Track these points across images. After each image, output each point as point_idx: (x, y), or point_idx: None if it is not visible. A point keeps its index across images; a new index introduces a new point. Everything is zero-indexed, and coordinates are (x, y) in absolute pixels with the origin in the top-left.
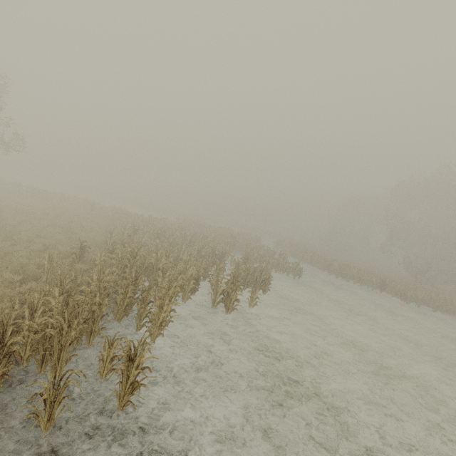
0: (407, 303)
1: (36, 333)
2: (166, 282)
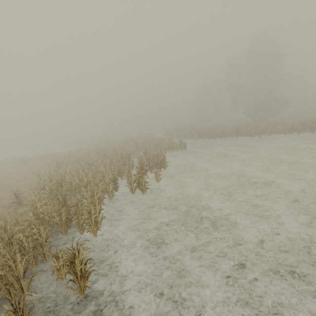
0: (253, 137)
1: None
2: (89, 193)
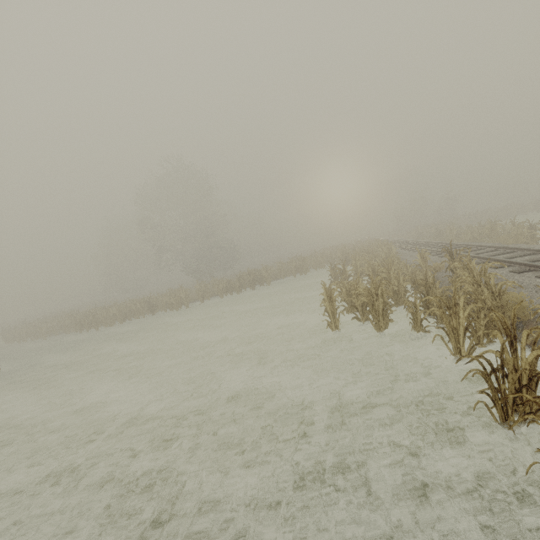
0: (177, 310)
1: None
2: None
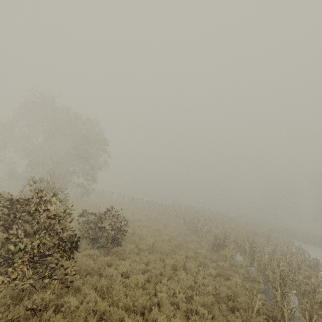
0: None
1: (321, 302)
2: (294, 263)
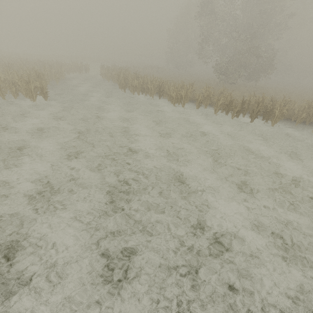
0: (173, 105)
1: None
2: None
